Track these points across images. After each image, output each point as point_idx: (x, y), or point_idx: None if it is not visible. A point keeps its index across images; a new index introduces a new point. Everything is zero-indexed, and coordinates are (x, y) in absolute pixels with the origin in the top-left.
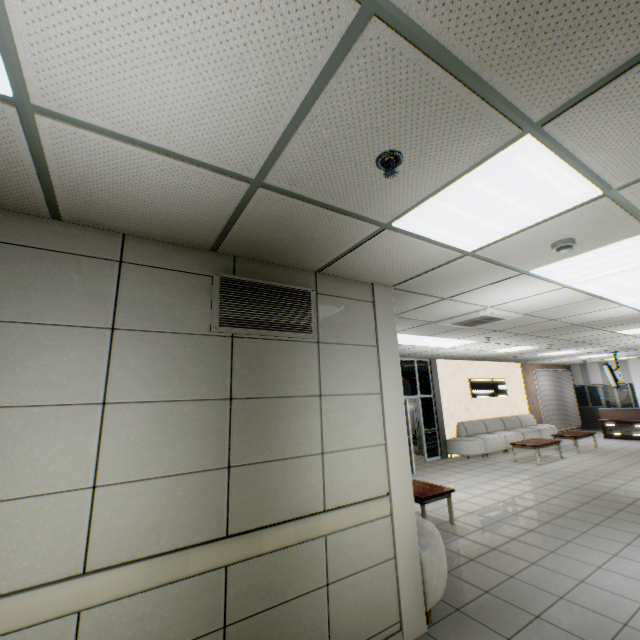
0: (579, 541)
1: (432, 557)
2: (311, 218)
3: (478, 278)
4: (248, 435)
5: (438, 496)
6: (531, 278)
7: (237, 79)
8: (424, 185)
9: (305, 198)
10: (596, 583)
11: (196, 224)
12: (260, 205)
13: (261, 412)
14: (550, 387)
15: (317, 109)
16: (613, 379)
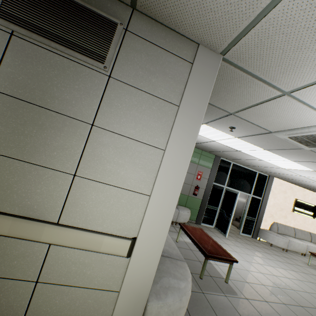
0: None
1: (161, 309)
2: None
3: None
4: None
5: (221, 259)
6: None
7: None
8: None
9: None
10: None
11: None
12: None
13: (19, 113)
14: None
15: None
16: None
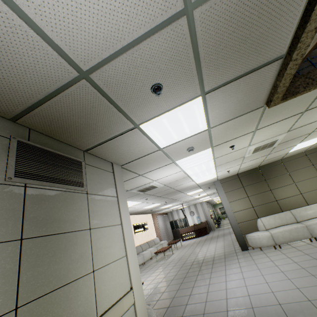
0: (196, 285)
1: None
2: (103, 111)
3: (158, 163)
4: (37, 270)
5: None
6: (174, 165)
7: (114, 1)
8: (162, 107)
9: (106, 96)
10: (210, 299)
11: (12, 91)
12: (77, 92)
13: (49, 247)
14: (162, 223)
15: (143, 45)
16: (184, 214)
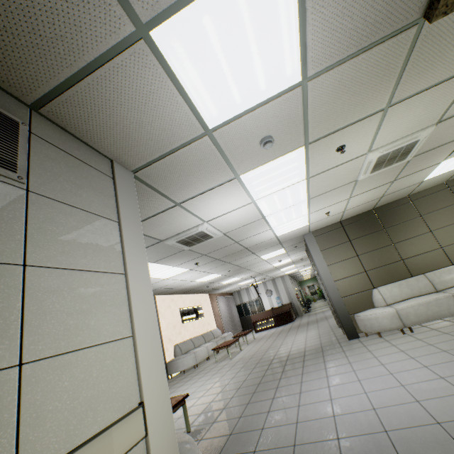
0: (279, 394)
1: None
2: None
3: (207, 176)
4: None
5: (176, 406)
6: (239, 186)
7: None
8: None
9: None
10: (305, 418)
11: None
12: None
13: None
14: (226, 308)
15: None
16: (257, 292)
